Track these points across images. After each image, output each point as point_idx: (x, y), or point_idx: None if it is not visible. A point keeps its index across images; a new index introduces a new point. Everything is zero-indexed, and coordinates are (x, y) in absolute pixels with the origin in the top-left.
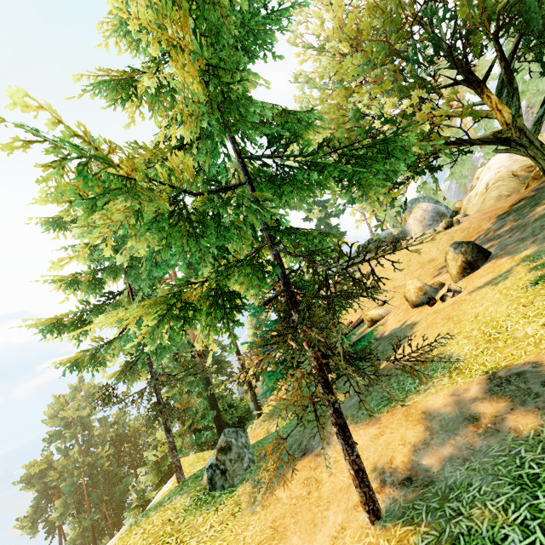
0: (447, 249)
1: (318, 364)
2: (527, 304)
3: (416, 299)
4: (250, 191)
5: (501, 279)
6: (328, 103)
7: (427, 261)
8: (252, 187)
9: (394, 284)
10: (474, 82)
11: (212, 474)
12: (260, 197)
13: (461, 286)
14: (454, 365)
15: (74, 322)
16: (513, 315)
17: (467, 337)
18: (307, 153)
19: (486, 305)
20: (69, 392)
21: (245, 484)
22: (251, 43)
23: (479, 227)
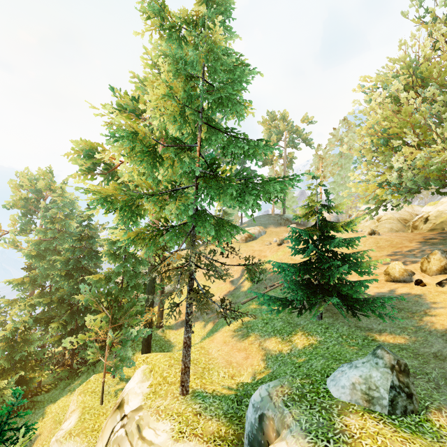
0: (436, 251)
1: None
2: None
3: (400, 276)
4: None
5: None
6: None
7: (356, 250)
8: None
9: None
10: None
11: (395, 396)
12: None
13: None
14: None
15: (148, 147)
16: None
17: None
18: None
19: None
20: None
21: (441, 413)
22: None
23: (401, 243)
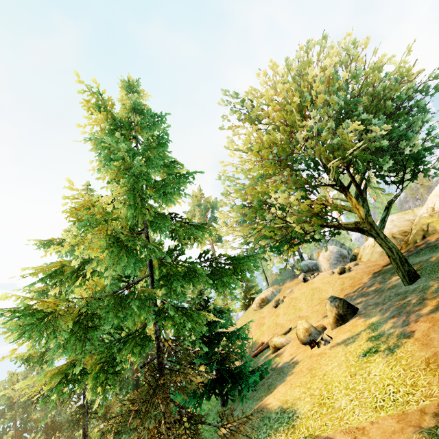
0: (325, 301)
1: (166, 422)
2: (353, 374)
3: (304, 338)
4: (150, 281)
5: (351, 341)
6: (241, 192)
7: (324, 298)
8: (152, 279)
9: (300, 314)
10: (341, 187)
11: None
12: (148, 295)
13: (333, 335)
14: (293, 422)
15: None
16: (342, 383)
17: (311, 395)
18: (189, 262)
19: (334, 365)
20: (23, 371)
21: None
22: (171, 188)
23: (361, 279)
